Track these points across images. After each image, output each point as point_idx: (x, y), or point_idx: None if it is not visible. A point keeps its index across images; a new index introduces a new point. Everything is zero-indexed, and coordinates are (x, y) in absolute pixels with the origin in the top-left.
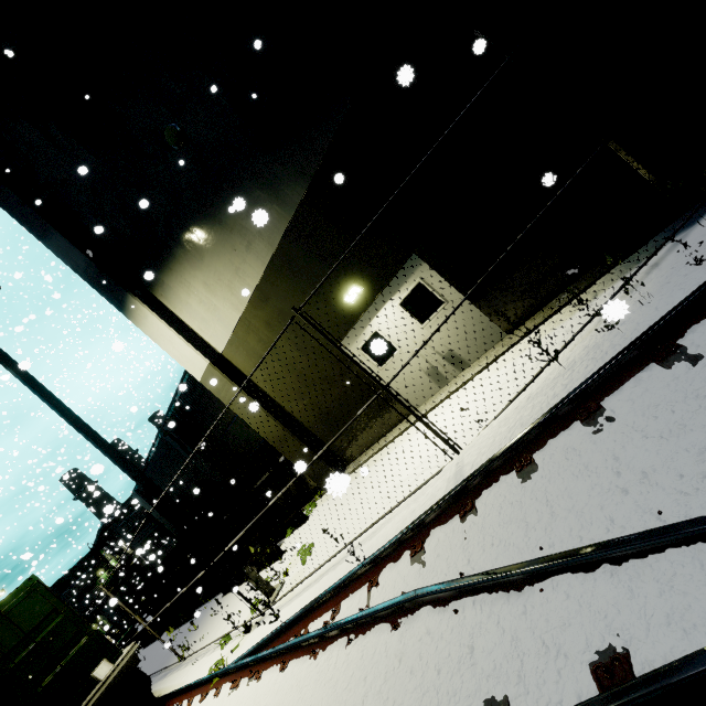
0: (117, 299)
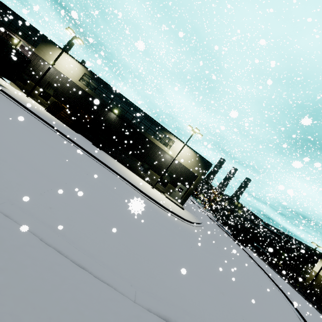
0: None
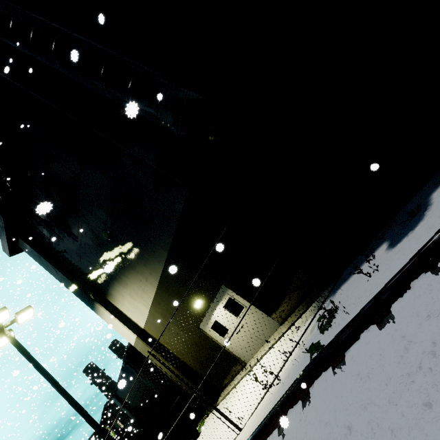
0: (90, 304)
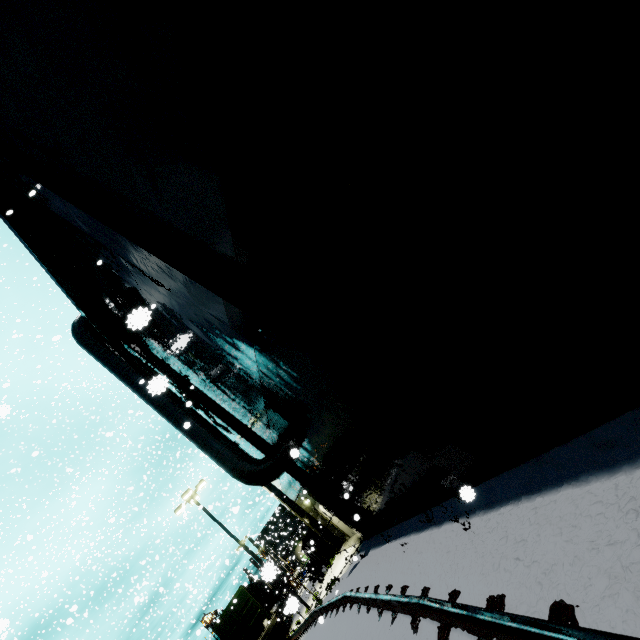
0: None
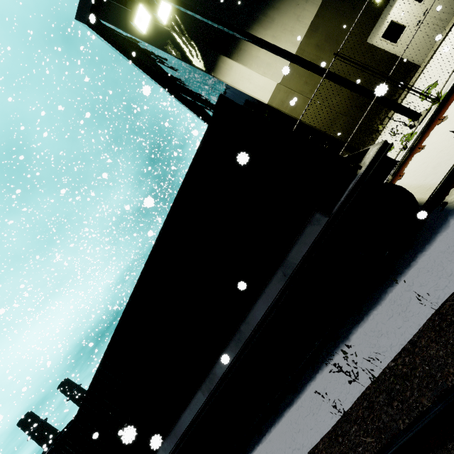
0: (210, 64)
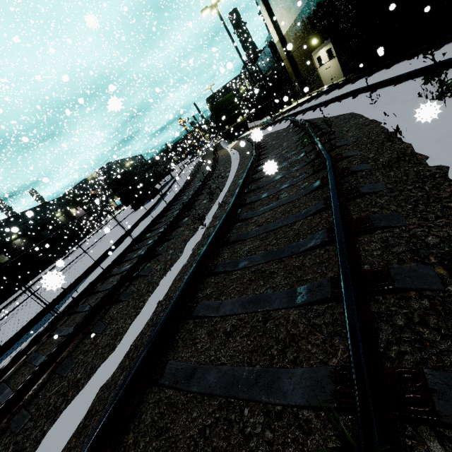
0: None
